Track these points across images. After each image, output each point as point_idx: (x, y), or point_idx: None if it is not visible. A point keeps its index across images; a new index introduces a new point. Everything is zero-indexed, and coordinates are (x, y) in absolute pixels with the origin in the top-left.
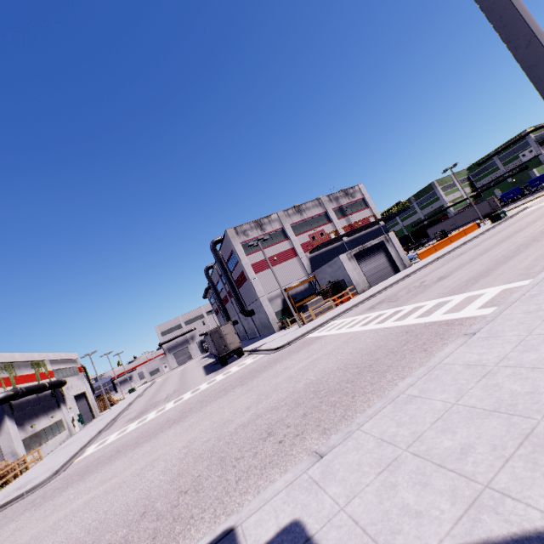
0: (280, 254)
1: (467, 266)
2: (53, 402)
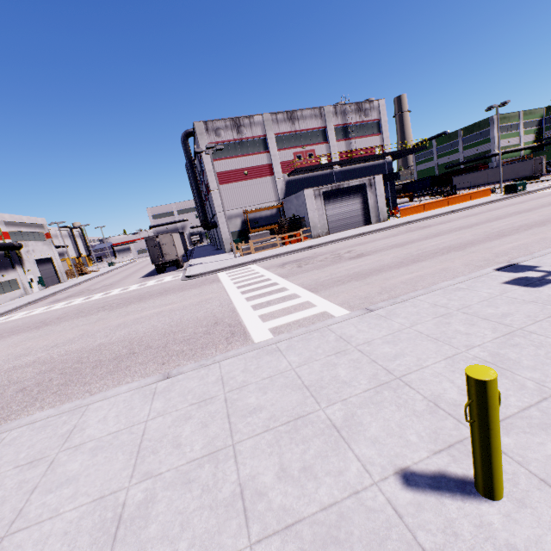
0: (254, 168)
1: (390, 251)
2: (6, 262)
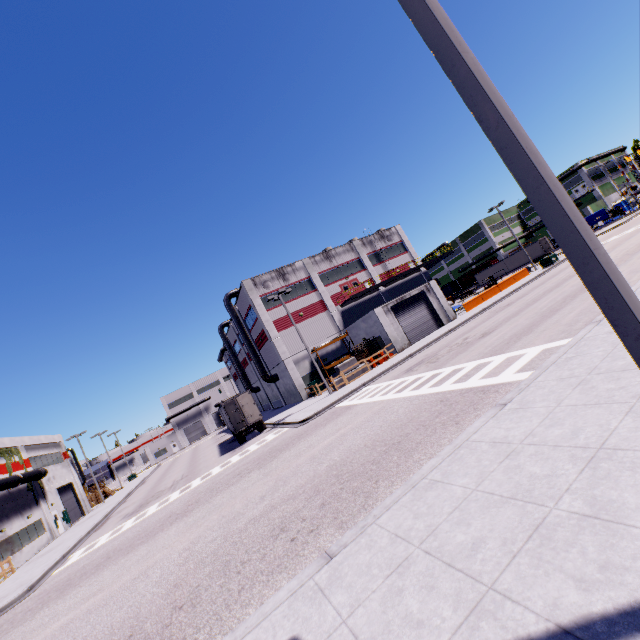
0: (307, 308)
1: (512, 320)
2: (29, 498)
